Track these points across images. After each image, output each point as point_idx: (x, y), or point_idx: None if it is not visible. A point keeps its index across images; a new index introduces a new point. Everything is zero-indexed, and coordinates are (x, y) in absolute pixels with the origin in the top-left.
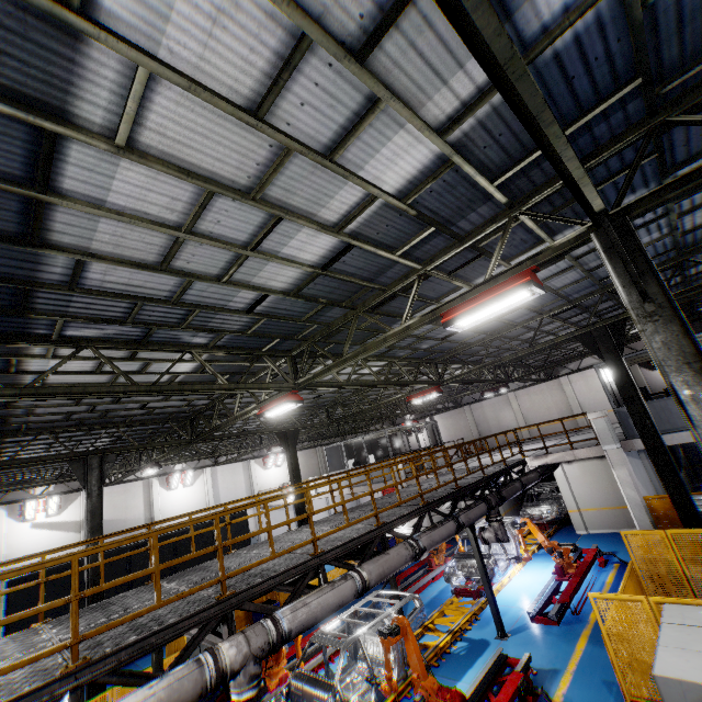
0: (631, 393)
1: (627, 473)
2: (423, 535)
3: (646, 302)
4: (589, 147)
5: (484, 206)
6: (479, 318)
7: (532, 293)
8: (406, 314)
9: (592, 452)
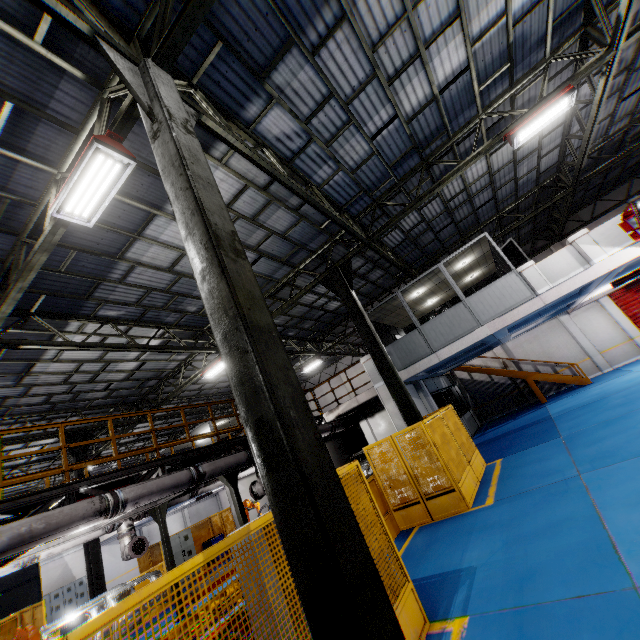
0: (360, 319)
1: (394, 405)
2: (131, 487)
3: (154, 123)
4: (131, 14)
5: (65, 83)
6: (93, 203)
7: (119, 162)
8: (49, 222)
9: (370, 394)
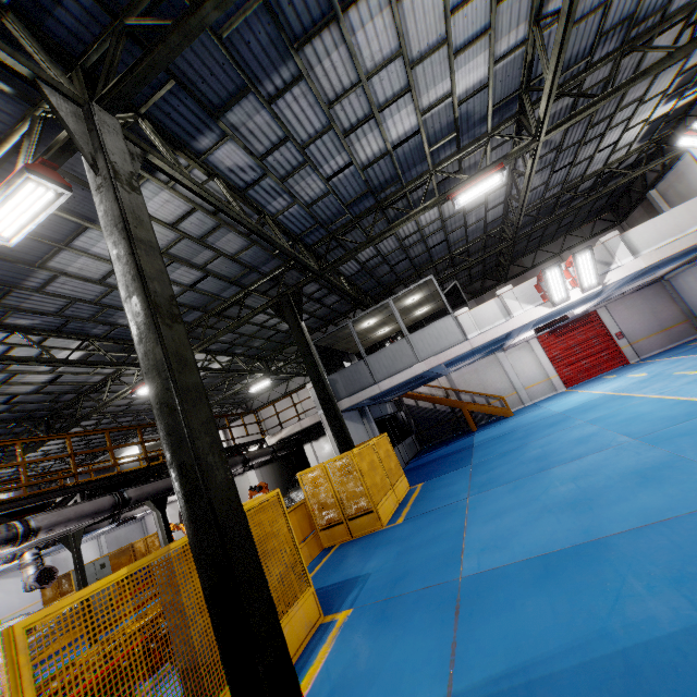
0: (306, 350)
1: None
2: (45, 514)
3: (98, 176)
4: (75, 43)
5: None
6: (18, 225)
7: (53, 191)
8: None
9: (314, 419)
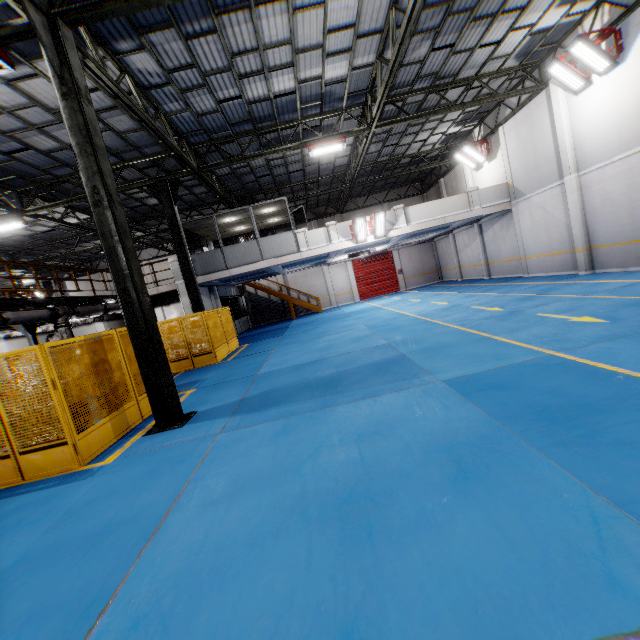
0: (176, 231)
1: (188, 299)
2: None
3: (63, 85)
4: None
5: None
6: None
7: (1, 65)
8: None
9: (170, 287)
